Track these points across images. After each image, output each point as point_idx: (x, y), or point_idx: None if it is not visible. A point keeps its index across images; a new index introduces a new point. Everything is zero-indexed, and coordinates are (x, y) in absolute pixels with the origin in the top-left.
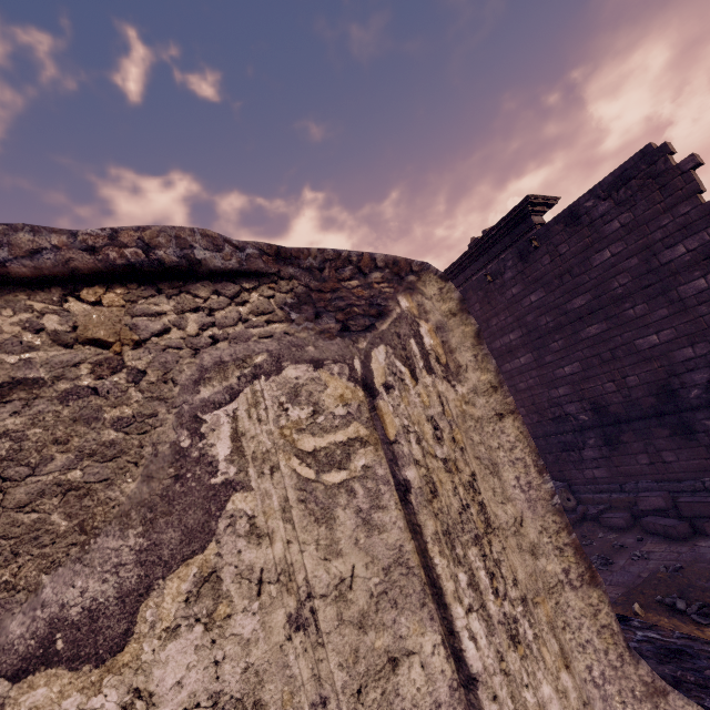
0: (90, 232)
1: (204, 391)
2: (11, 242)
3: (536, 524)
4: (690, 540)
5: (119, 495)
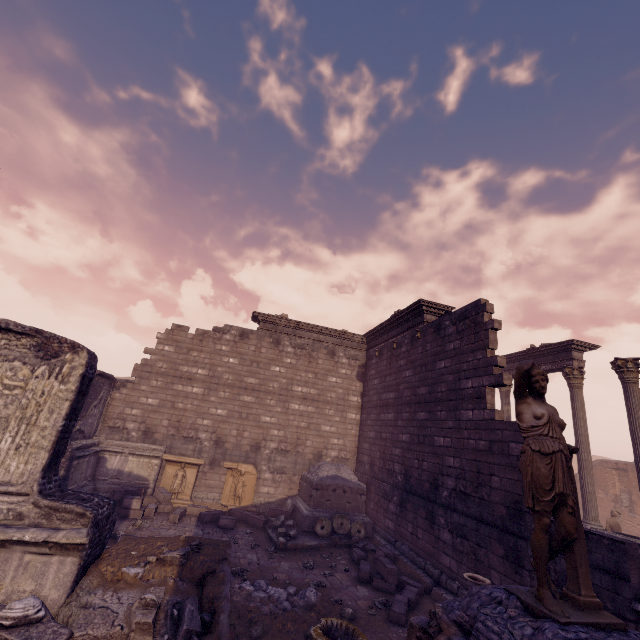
0: None
1: None
2: None
3: (51, 431)
4: (360, 583)
5: None
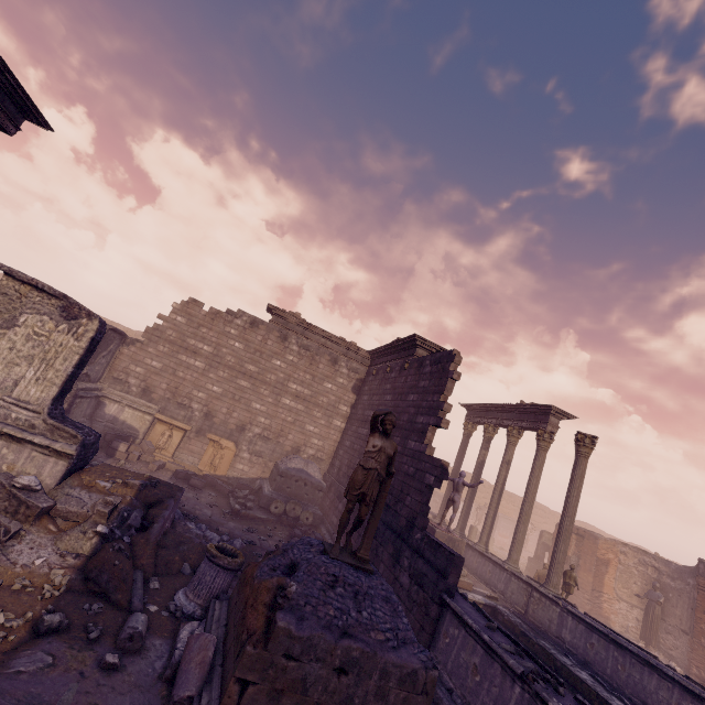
0: (30, 277)
1: (29, 311)
2: (18, 274)
3: (63, 374)
4: None
5: (5, 316)
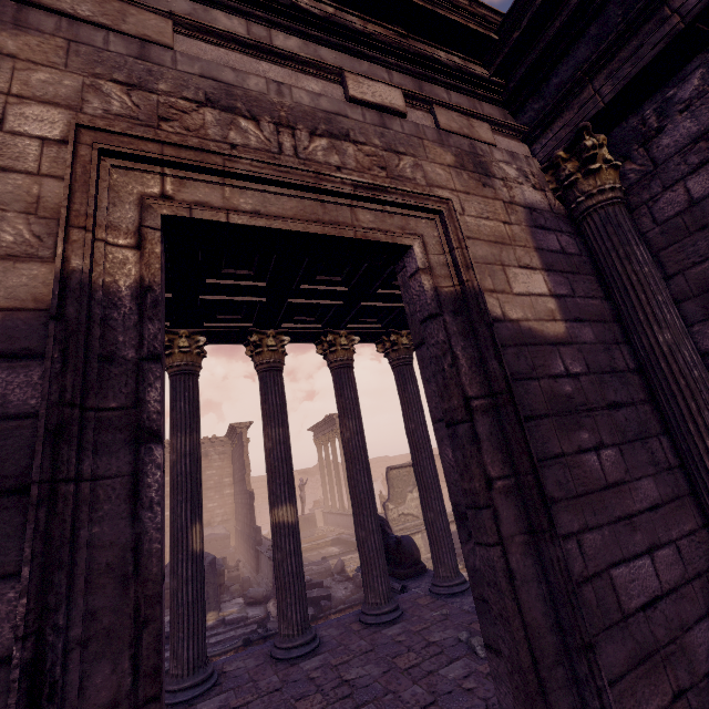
0: None
1: None
2: None
3: None
4: None
5: None
